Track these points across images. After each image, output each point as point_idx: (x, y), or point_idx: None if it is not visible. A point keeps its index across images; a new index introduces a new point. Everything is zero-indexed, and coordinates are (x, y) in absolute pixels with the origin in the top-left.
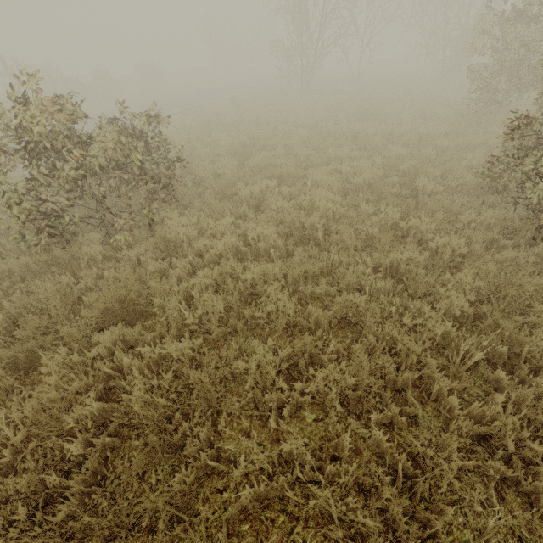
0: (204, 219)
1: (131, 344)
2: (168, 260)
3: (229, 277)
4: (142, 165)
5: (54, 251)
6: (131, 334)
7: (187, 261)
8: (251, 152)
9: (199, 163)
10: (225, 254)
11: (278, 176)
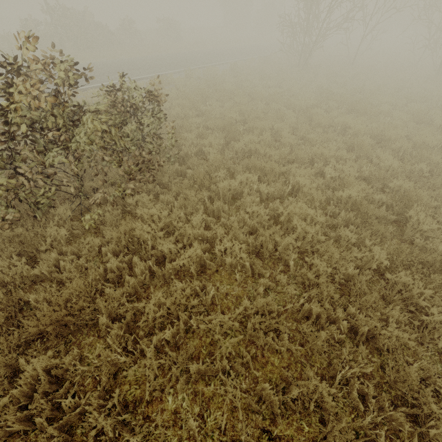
0: (175, 211)
1: (60, 375)
2: (129, 255)
3: (183, 306)
4: (124, 143)
5: (15, 231)
6: (61, 367)
7: (146, 264)
8: (239, 132)
9: (188, 135)
10: (187, 265)
11: (260, 168)
